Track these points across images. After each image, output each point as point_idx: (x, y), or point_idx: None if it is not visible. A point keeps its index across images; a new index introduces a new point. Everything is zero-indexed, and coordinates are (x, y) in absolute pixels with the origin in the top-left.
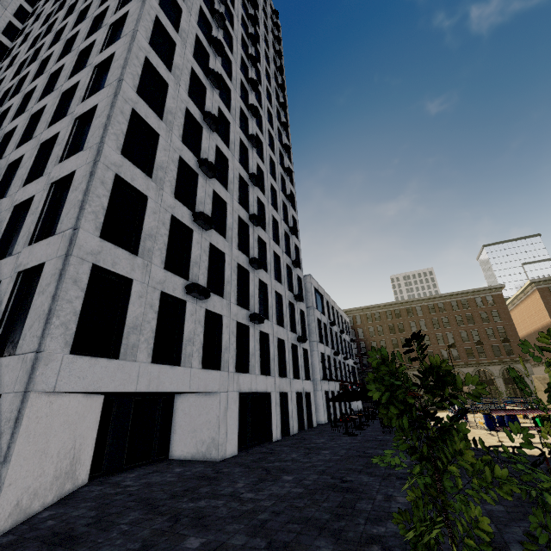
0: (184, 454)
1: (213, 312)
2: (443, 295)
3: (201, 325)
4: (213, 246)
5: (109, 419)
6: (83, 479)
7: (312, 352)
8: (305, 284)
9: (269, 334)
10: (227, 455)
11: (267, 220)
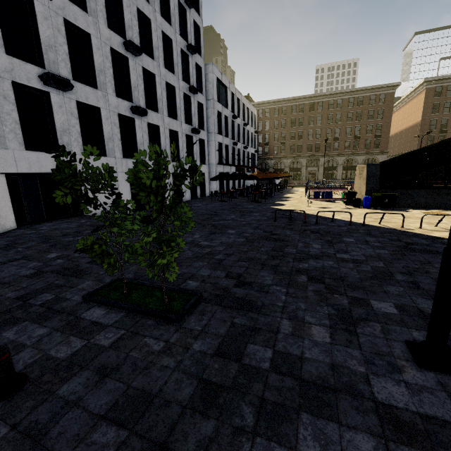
0: (93, 212)
1: (89, 105)
2: (345, 91)
3: (75, 117)
4: (72, 24)
5: (20, 191)
6: (12, 226)
7: (210, 142)
8: (207, 74)
9: (159, 126)
10: None
11: None
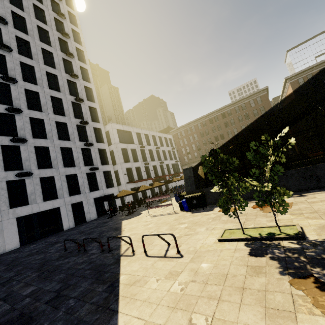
0: None
1: None
2: (229, 105)
3: None
4: None
5: None
6: None
7: (119, 170)
8: (109, 130)
9: (54, 176)
10: (8, 250)
11: (43, 102)
